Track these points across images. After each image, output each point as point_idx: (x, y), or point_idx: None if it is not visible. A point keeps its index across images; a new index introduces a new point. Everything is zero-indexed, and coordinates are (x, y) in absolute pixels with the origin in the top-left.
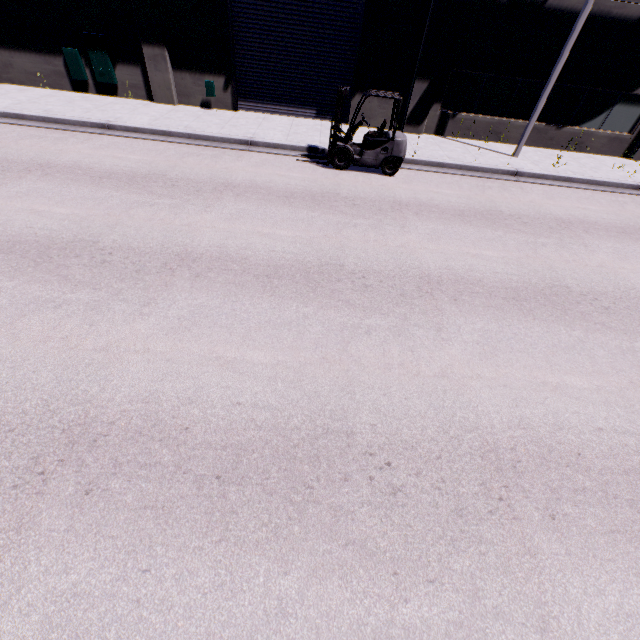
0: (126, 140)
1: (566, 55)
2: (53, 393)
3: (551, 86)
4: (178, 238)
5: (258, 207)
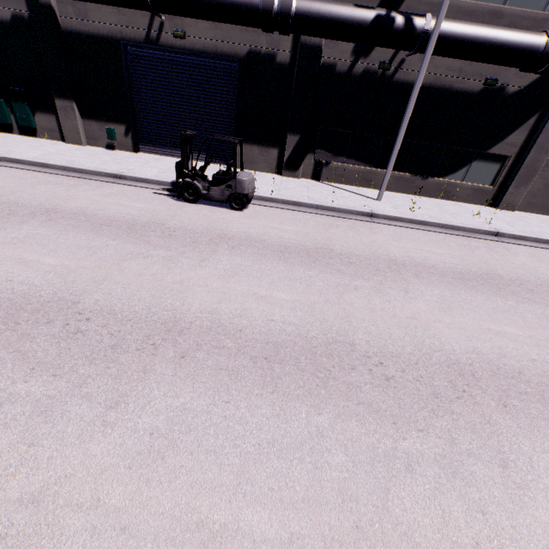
0: (1, 168)
1: (409, 116)
2: None
3: (400, 141)
4: None
5: (56, 232)
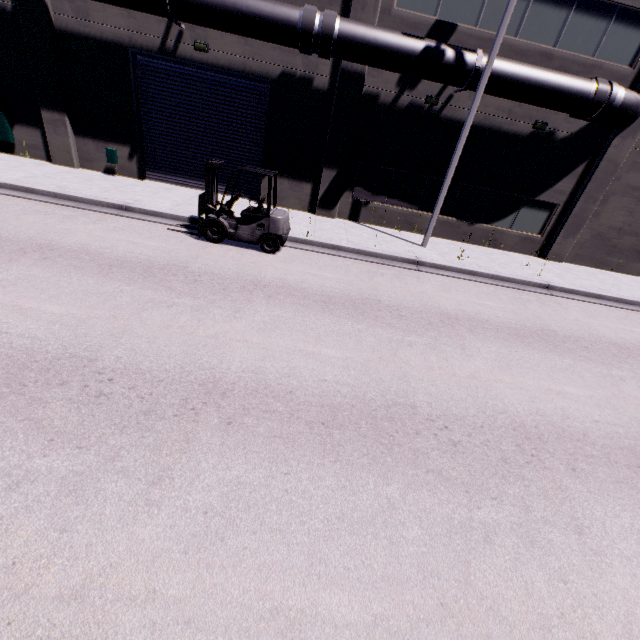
0: None
1: (458, 156)
2: None
3: (448, 183)
4: None
5: (55, 274)
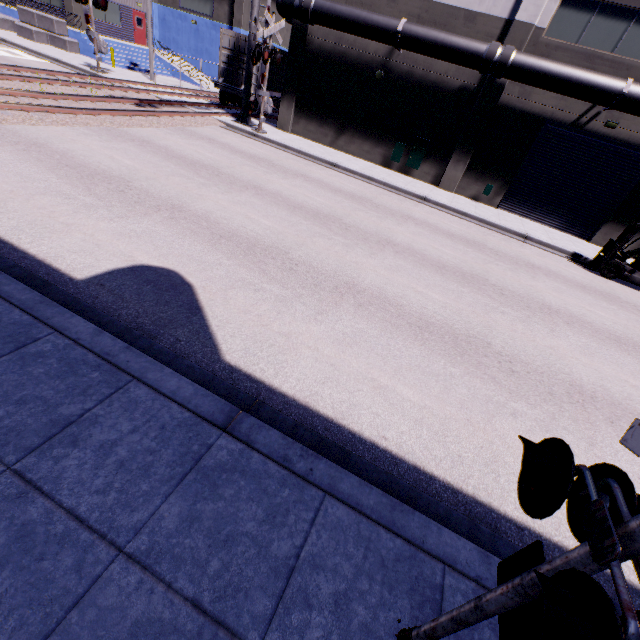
0: (438, 211)
1: None
2: (545, 362)
3: None
4: (533, 293)
5: (567, 288)
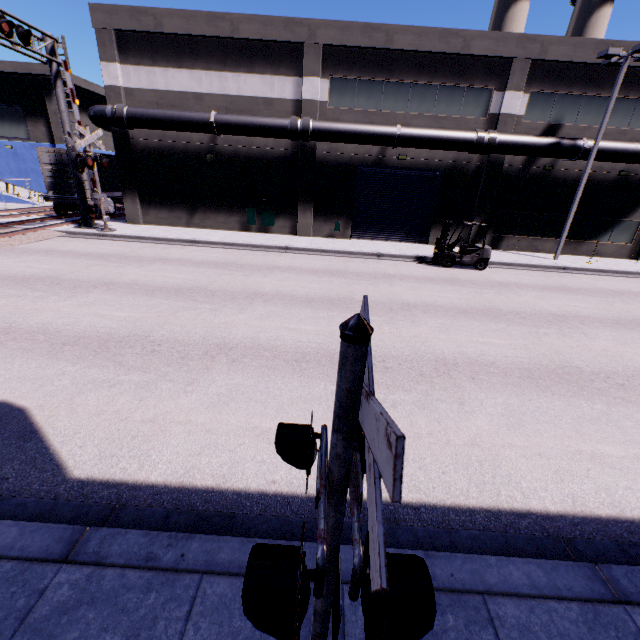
0: (301, 255)
1: (578, 200)
2: (412, 350)
3: (572, 217)
4: (393, 297)
5: (419, 285)
